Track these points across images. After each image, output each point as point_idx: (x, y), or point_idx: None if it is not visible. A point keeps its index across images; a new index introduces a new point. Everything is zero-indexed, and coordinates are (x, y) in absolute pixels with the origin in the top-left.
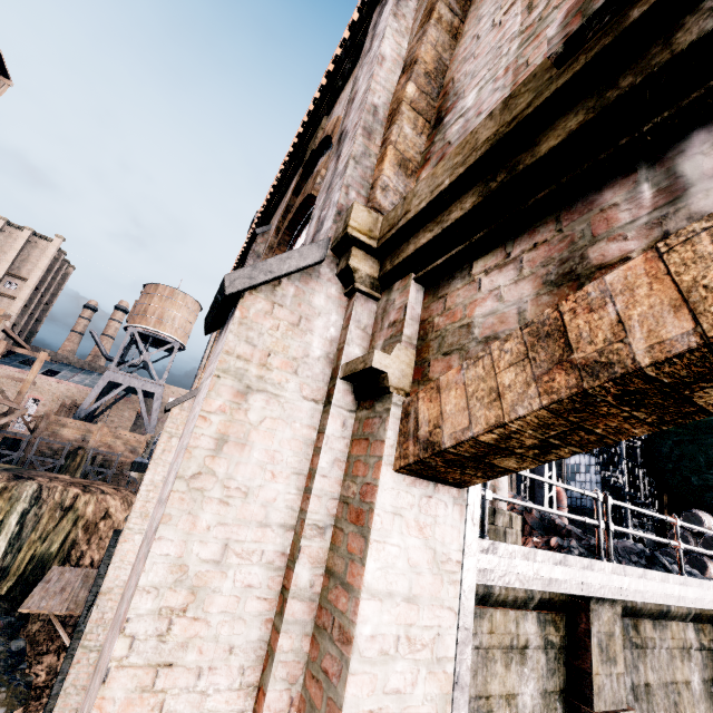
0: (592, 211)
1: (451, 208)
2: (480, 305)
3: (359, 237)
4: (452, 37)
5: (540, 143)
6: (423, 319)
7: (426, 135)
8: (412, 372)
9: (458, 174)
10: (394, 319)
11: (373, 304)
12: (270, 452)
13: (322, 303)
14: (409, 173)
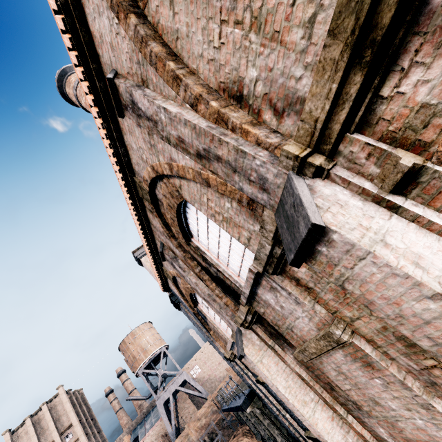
0: (436, 12)
1: (345, 91)
2: (417, 95)
3: (305, 154)
4: (193, 75)
5: (378, 22)
6: (379, 138)
7: (239, 109)
8: (411, 154)
9: (340, 76)
10: (367, 154)
11: (337, 167)
12: (424, 247)
13: (328, 190)
14: (259, 124)
